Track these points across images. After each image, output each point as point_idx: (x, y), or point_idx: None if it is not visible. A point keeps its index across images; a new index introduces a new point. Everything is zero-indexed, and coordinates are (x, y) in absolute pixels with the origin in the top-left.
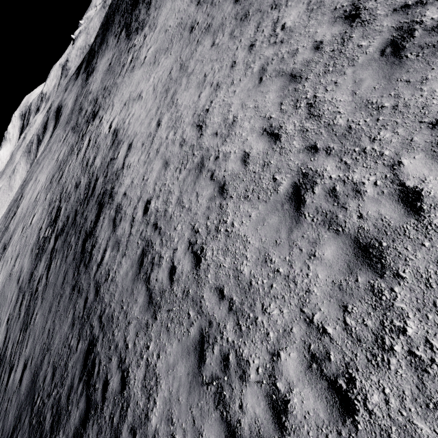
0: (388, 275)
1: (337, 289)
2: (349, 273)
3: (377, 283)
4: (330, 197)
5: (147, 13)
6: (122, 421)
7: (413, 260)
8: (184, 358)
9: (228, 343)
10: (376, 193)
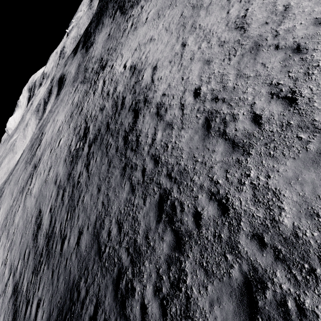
0: None
1: None
2: None
3: None
4: None
5: None
6: (234, 234)
7: None
8: (310, 167)
9: None
10: None
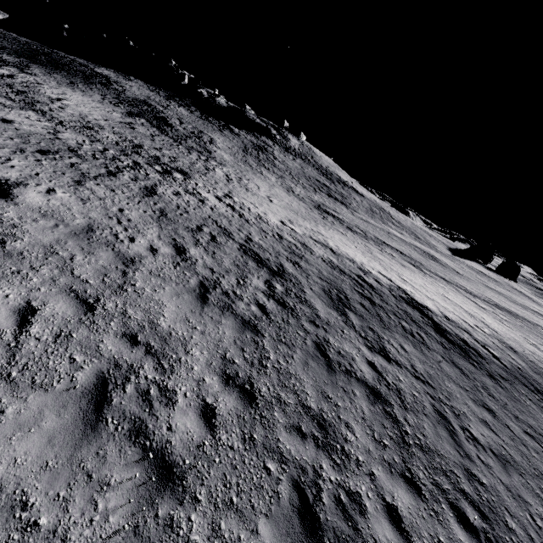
0: None
1: None
2: None
3: None
4: None
5: (210, 154)
6: None
7: None
8: None
9: None
10: None
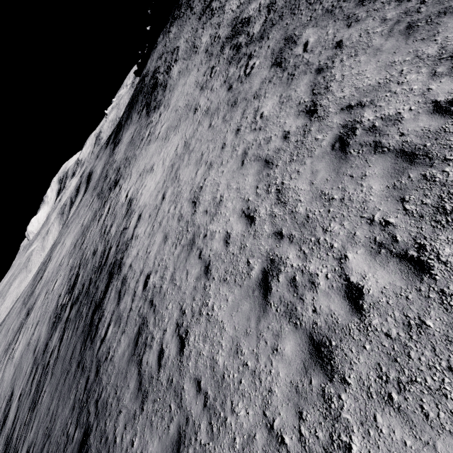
0: (336, 379)
1: (294, 390)
2: (304, 373)
3: (327, 388)
4: (291, 287)
5: (163, 94)
6: None
7: (356, 364)
8: None
9: (201, 446)
10: (327, 286)
